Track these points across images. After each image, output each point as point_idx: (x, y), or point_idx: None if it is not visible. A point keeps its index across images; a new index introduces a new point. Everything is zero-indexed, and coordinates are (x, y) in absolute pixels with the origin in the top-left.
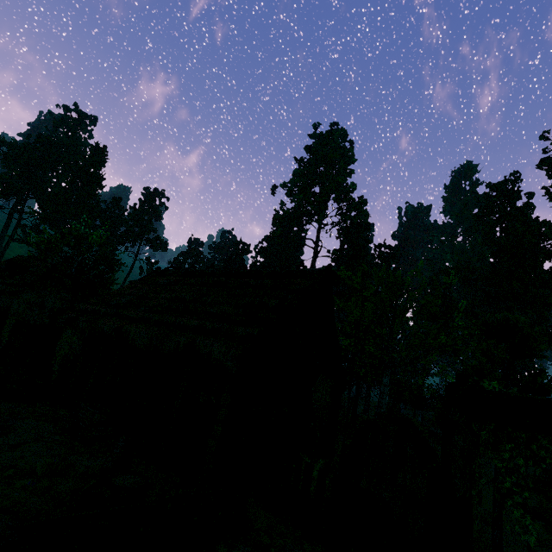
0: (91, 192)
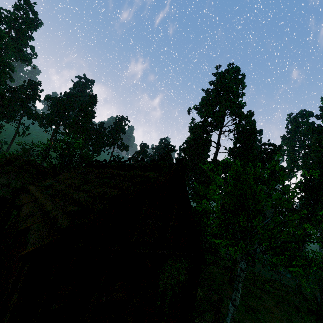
0: (88, 120)
